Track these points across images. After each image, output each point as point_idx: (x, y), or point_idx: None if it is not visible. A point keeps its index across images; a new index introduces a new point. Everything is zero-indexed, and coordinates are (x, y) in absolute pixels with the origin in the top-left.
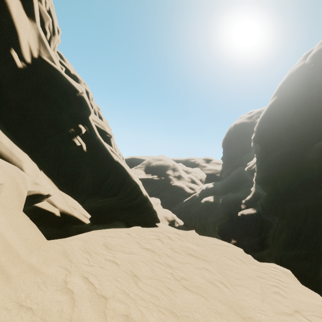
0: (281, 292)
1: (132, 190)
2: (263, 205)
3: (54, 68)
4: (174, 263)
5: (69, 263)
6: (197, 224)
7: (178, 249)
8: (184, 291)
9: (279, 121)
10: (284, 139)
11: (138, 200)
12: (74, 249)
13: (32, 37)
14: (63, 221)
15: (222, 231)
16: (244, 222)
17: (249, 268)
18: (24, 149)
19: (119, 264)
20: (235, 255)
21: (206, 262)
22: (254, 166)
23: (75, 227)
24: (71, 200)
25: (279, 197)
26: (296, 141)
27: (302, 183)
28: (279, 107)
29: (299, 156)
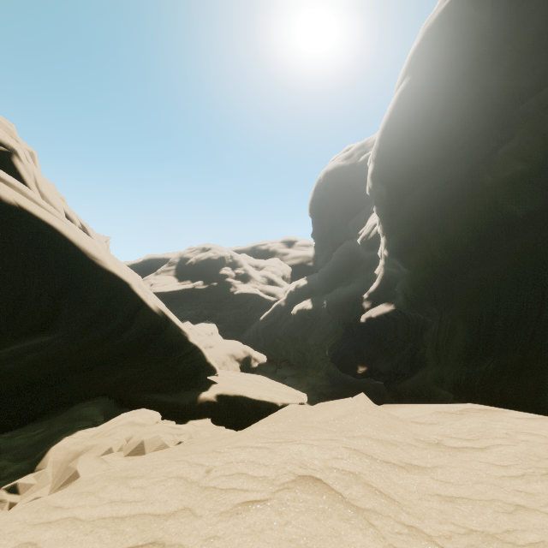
0: None
1: (109, 303)
2: (409, 291)
3: None
4: None
5: None
6: (290, 353)
7: None
8: None
9: (419, 126)
10: (430, 160)
11: (137, 330)
12: None
13: None
14: None
15: (338, 355)
16: (374, 330)
17: None
18: None
19: None
20: None
21: None
22: (373, 233)
23: None
24: None
25: (438, 270)
26: (455, 157)
27: (478, 234)
28: (417, 97)
29: (465, 183)
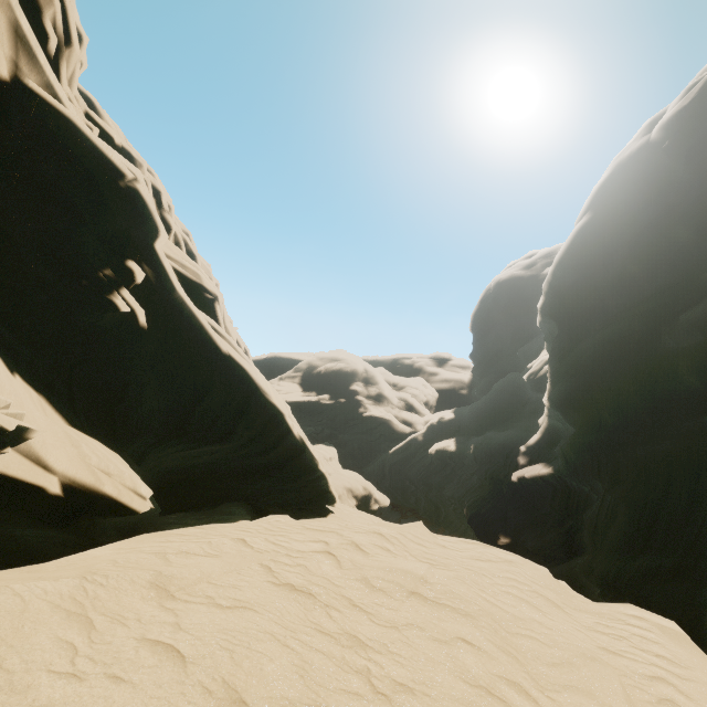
0: (677, 697)
1: (267, 427)
2: (569, 455)
3: (56, 112)
4: (371, 631)
5: None
6: (421, 502)
7: (382, 581)
8: None
9: (599, 267)
10: (610, 306)
11: (281, 451)
12: (29, 613)
13: None
14: (71, 509)
15: (478, 517)
16: (527, 495)
17: (576, 626)
18: None
19: (189, 658)
20: (533, 589)
21: (461, 618)
22: (543, 370)
23: (115, 521)
24: (100, 453)
25: (604, 436)
26: (637, 309)
27: (655, 404)
28: (598, 236)
29: (645, 342)
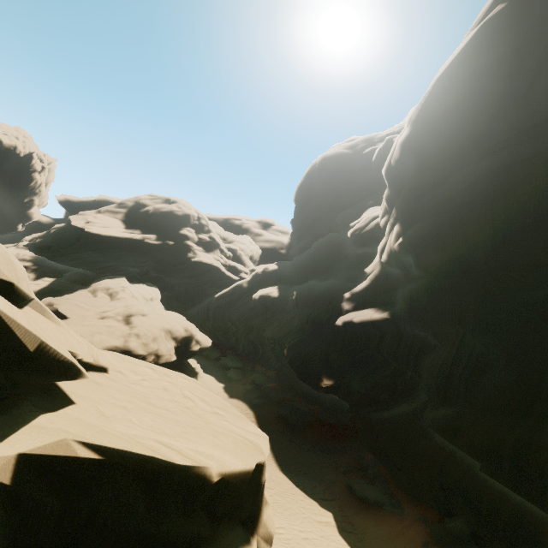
0: None
1: None
2: (420, 299)
3: None
4: None
5: None
6: (240, 342)
7: None
8: None
9: (500, 77)
10: (499, 130)
11: None
12: None
13: None
14: None
15: (299, 358)
16: (350, 338)
17: None
18: None
19: None
20: None
21: None
22: (370, 225)
23: None
24: None
25: (479, 278)
26: (544, 128)
27: None
28: (513, 31)
29: None
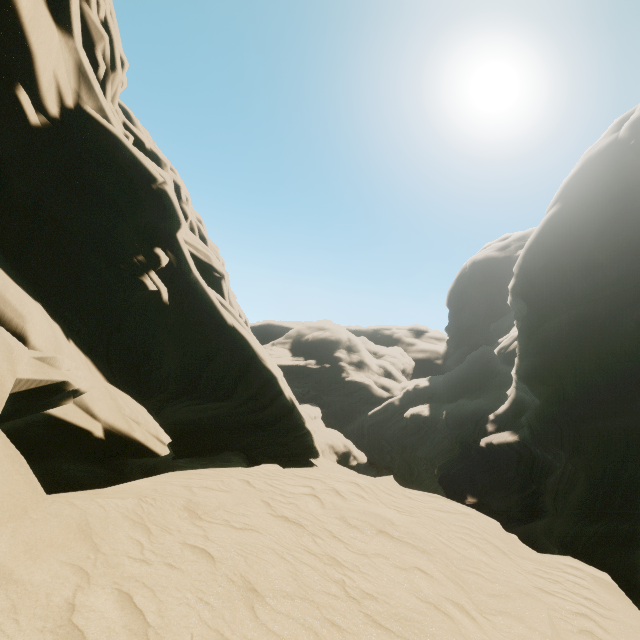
0: (597, 630)
1: (263, 388)
2: (534, 424)
3: (107, 131)
4: (347, 556)
5: (92, 554)
6: (395, 461)
7: (356, 521)
8: (370, 630)
9: (567, 253)
10: (576, 289)
11: (274, 410)
12: (110, 519)
13: (65, 67)
14: (110, 450)
15: (447, 477)
16: (494, 459)
17: (518, 569)
18: (37, 294)
19: (217, 559)
20: (483, 537)
21: (419, 554)
22: (513, 345)
23: (138, 462)
24: (131, 406)
25: (567, 409)
26: (602, 293)
27: (616, 382)
28: (566, 225)
29: (608, 324)
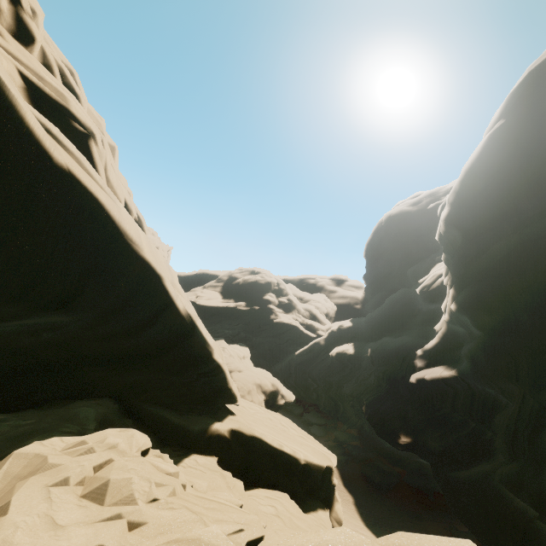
0: None
1: (136, 294)
2: (479, 357)
3: None
4: None
5: None
6: (321, 398)
7: None
8: None
9: (514, 170)
10: (525, 209)
11: (159, 331)
12: None
13: None
14: None
15: (377, 415)
16: (425, 395)
17: None
18: None
19: None
20: None
21: None
22: (436, 283)
23: None
24: None
25: (525, 338)
26: None
27: None
28: (515, 138)
29: None
